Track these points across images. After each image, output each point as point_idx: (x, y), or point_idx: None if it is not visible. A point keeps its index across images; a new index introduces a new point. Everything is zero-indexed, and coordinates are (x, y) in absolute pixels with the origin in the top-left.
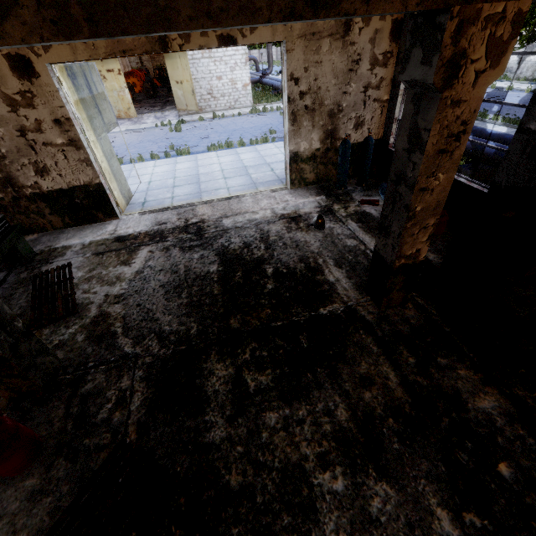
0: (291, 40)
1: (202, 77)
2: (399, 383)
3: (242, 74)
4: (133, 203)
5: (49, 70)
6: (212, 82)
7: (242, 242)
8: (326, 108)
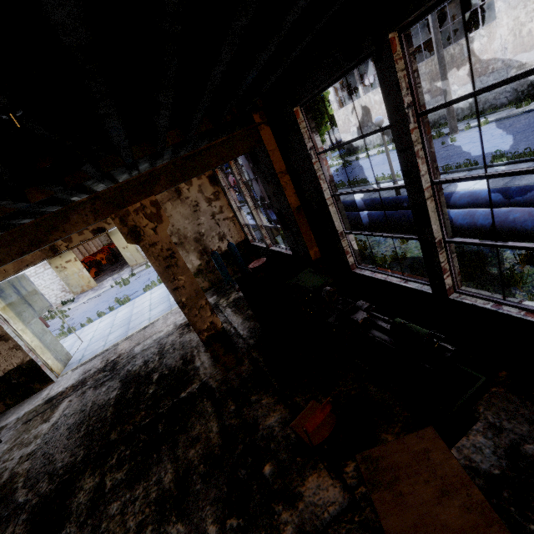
0: None
1: None
2: (218, 431)
3: None
4: (72, 362)
5: None
6: None
7: (143, 361)
8: (190, 238)
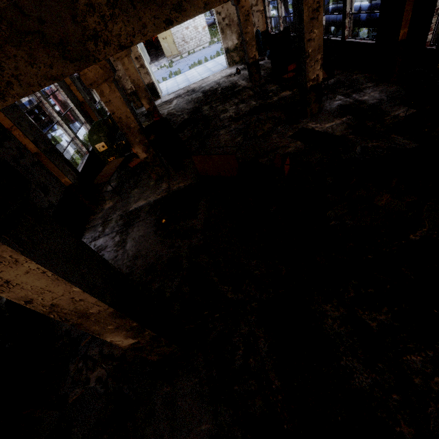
0: None
1: (177, 31)
2: (252, 93)
3: (200, 21)
4: (163, 95)
5: None
6: (183, 32)
7: (209, 87)
8: (235, 22)
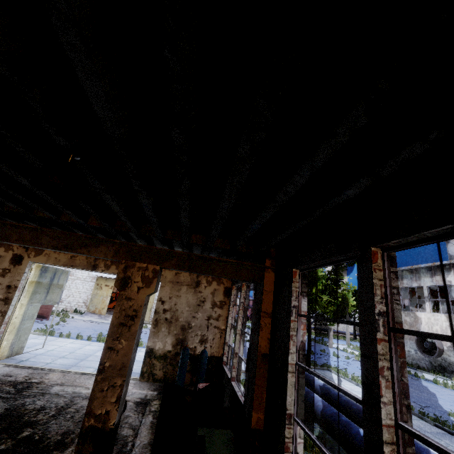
0: (165, 282)
1: None
2: None
3: None
4: (16, 358)
5: (29, 264)
6: None
7: (42, 405)
8: (180, 323)
